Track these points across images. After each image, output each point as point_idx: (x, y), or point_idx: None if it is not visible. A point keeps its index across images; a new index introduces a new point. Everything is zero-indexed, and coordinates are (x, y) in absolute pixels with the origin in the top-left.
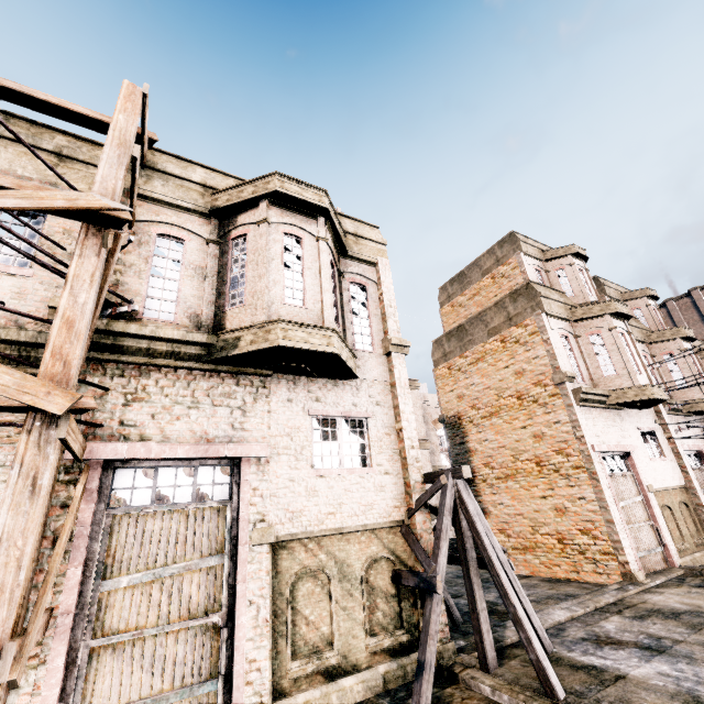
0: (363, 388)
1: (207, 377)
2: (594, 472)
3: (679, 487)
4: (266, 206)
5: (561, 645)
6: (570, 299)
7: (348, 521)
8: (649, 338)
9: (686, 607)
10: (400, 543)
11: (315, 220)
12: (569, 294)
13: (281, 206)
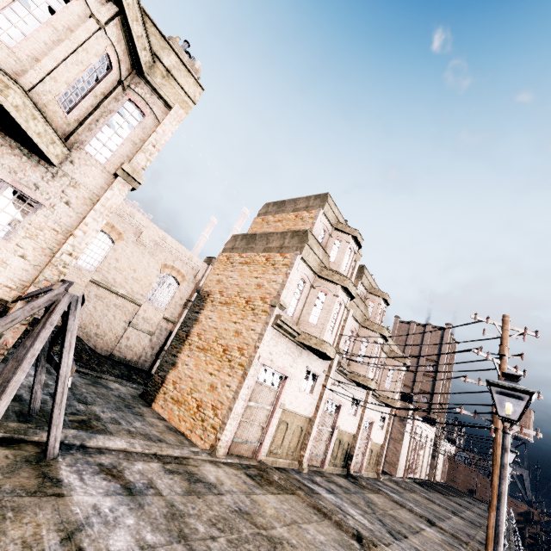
0: (61, 181)
1: None
2: (247, 373)
3: (306, 417)
4: None
5: (74, 459)
6: (329, 262)
7: None
8: (364, 322)
9: (214, 481)
10: None
11: (106, 1)
12: (332, 259)
13: None
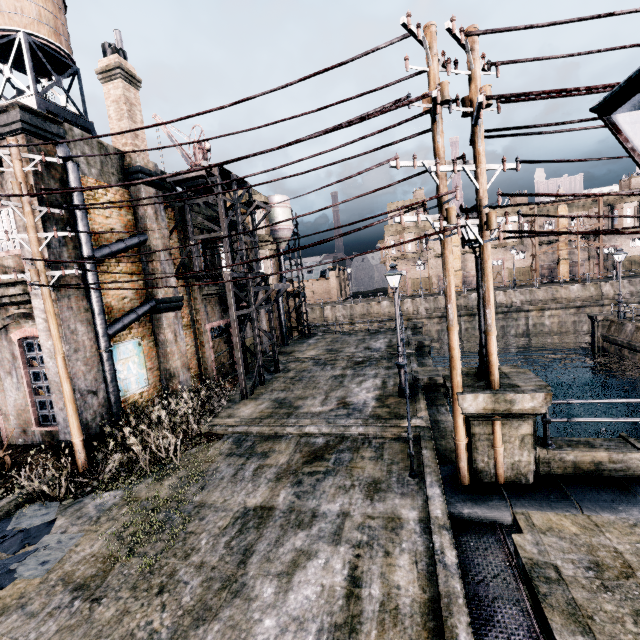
0: None
1: (610, 236)
2: None
3: None
4: (623, 205)
5: None
6: None
7: (635, 254)
8: None
9: None
10: None
11: (634, 202)
12: None
13: (626, 203)
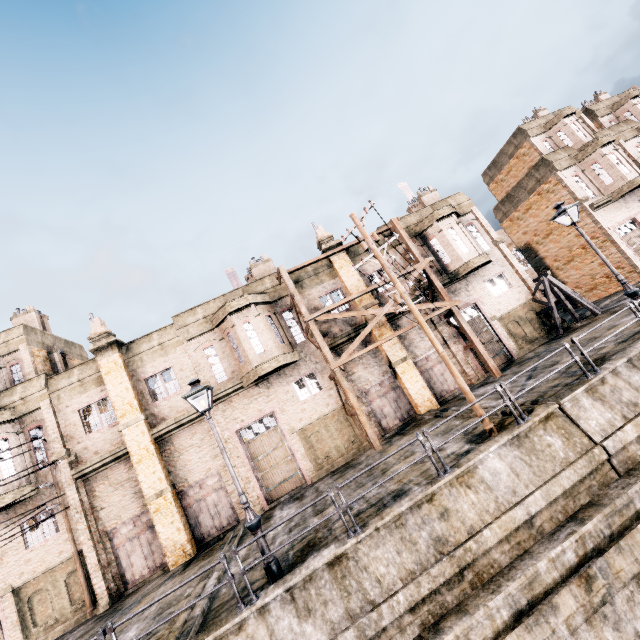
0: (495, 264)
1: (452, 287)
2: (613, 240)
3: None
4: (437, 225)
5: (605, 308)
6: (572, 148)
7: (514, 306)
8: (639, 131)
9: None
10: (534, 305)
11: (451, 217)
12: (570, 145)
13: (440, 221)
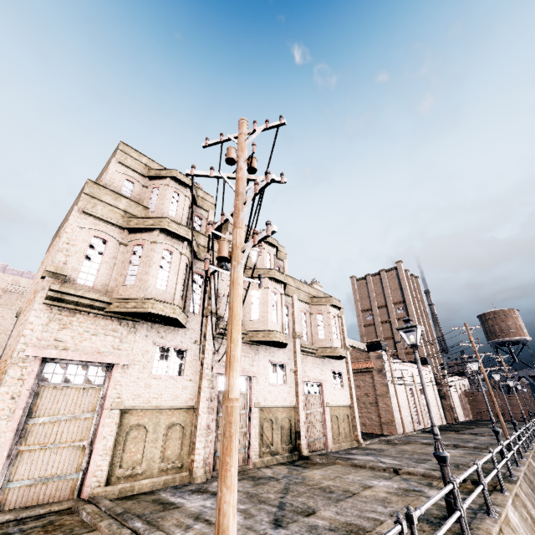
0: None
1: None
2: (4, 378)
3: (182, 408)
4: None
5: None
6: (147, 213)
7: None
8: (246, 273)
9: None
10: None
11: None
12: (151, 209)
13: None
